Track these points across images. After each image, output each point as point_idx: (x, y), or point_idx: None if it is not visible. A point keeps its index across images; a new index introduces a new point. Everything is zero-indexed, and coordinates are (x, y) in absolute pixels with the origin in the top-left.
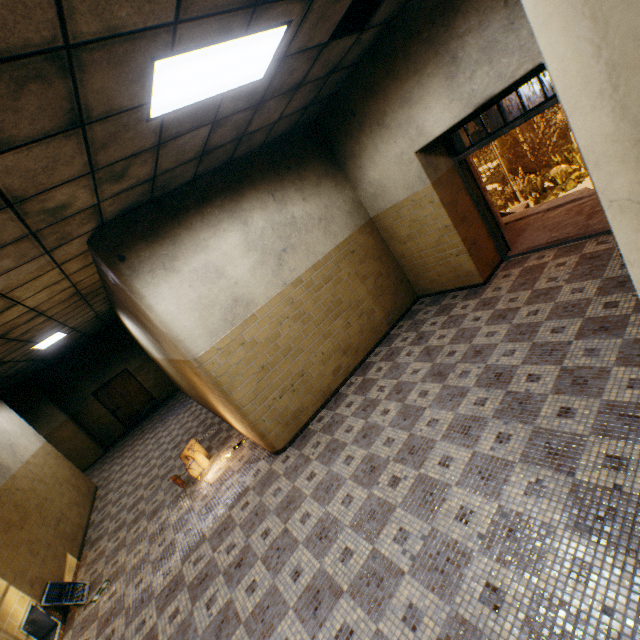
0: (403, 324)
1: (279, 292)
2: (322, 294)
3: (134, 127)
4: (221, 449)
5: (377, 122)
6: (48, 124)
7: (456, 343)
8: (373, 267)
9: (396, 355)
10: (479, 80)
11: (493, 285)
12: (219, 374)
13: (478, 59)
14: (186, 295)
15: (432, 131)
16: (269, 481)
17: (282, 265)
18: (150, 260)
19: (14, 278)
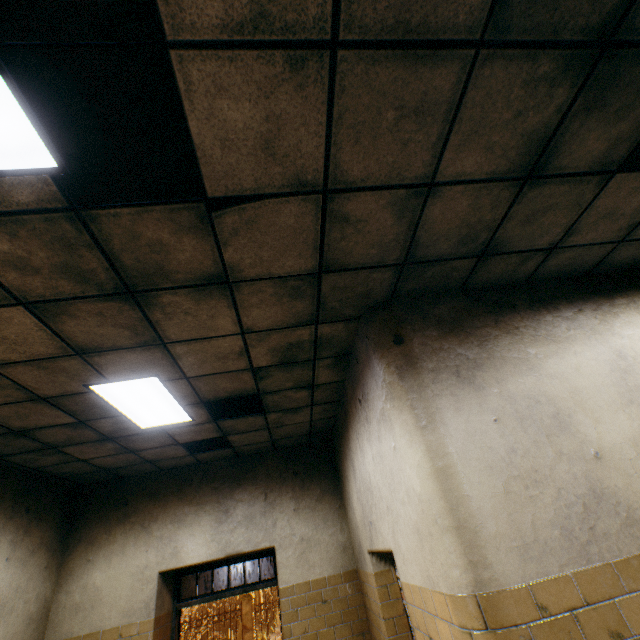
0: None
1: None
2: None
3: (76, 379)
4: None
5: (144, 522)
6: (82, 338)
7: None
8: None
9: None
10: (237, 535)
11: None
12: None
13: (242, 520)
14: None
15: (187, 557)
16: None
17: None
18: None
19: None
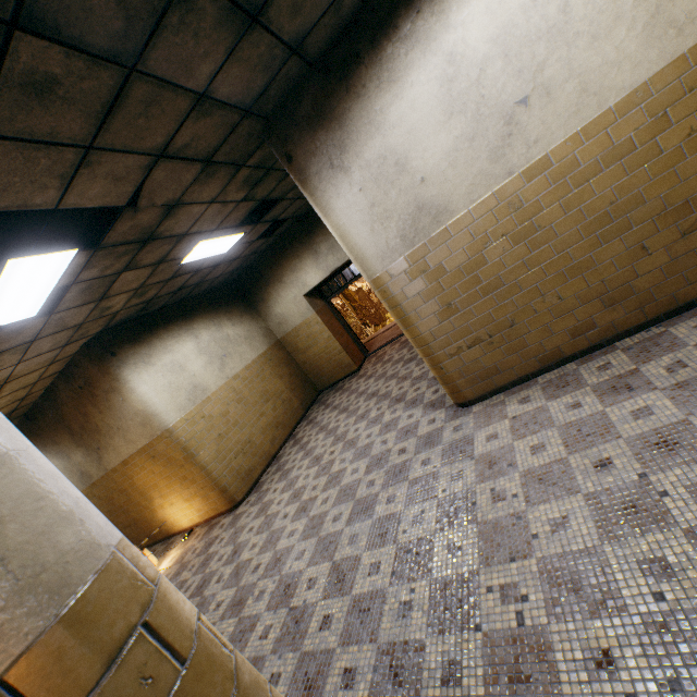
0: (314, 407)
1: (225, 382)
2: (255, 386)
3: (172, 267)
4: (165, 553)
5: (278, 280)
6: (154, 260)
7: (350, 396)
8: (286, 370)
9: (315, 419)
10: (330, 261)
11: (364, 368)
12: (188, 439)
13: (328, 252)
14: (161, 381)
15: (311, 284)
16: (238, 518)
17: (225, 365)
18: (134, 356)
19: (29, 365)
